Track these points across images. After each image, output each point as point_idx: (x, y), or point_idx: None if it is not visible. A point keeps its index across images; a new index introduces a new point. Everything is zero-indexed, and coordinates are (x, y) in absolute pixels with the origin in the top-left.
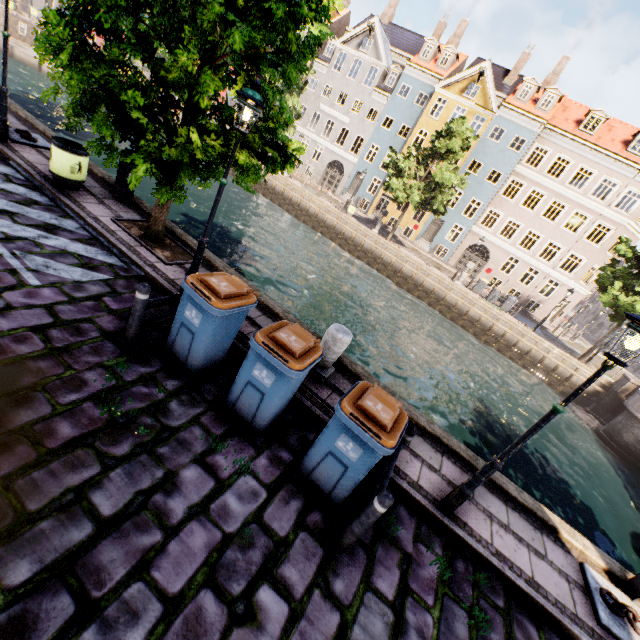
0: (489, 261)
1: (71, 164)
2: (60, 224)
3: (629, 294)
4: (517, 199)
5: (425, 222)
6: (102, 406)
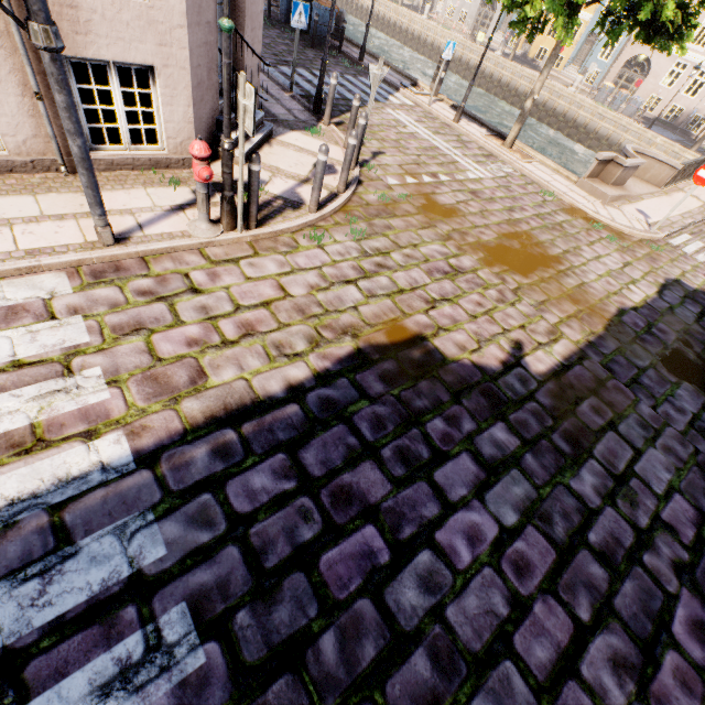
0: (649, 75)
1: None
2: None
3: None
4: None
5: (576, 43)
6: None
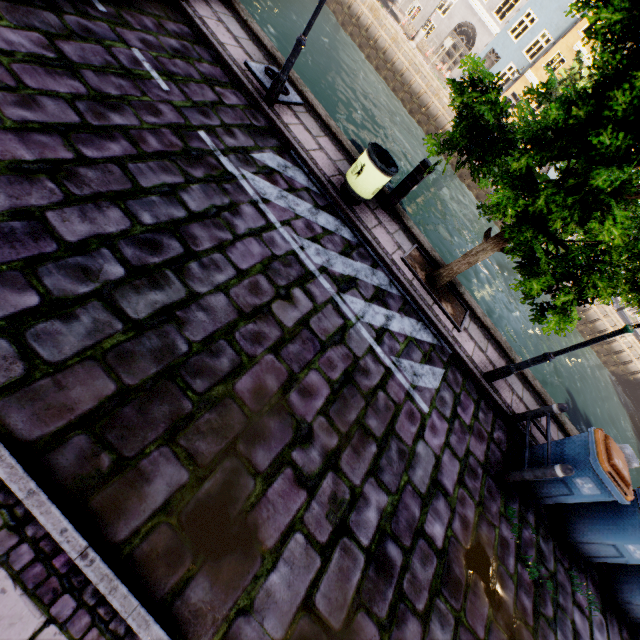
0: None
1: (378, 185)
2: (380, 283)
3: None
4: None
5: None
6: (524, 565)
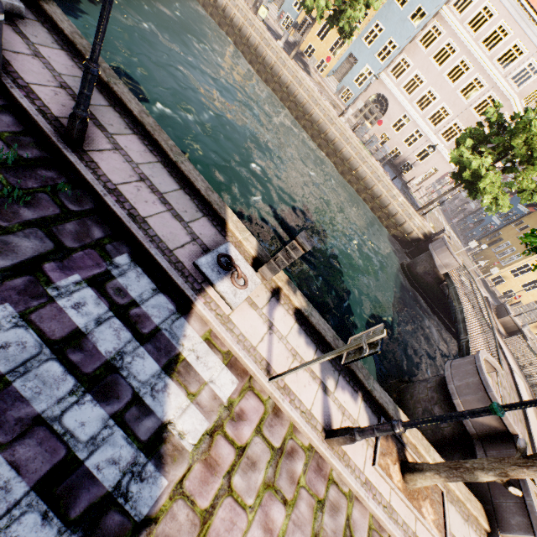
0: (385, 115)
1: None
2: None
3: (475, 155)
4: (431, 50)
5: (340, 57)
6: None
